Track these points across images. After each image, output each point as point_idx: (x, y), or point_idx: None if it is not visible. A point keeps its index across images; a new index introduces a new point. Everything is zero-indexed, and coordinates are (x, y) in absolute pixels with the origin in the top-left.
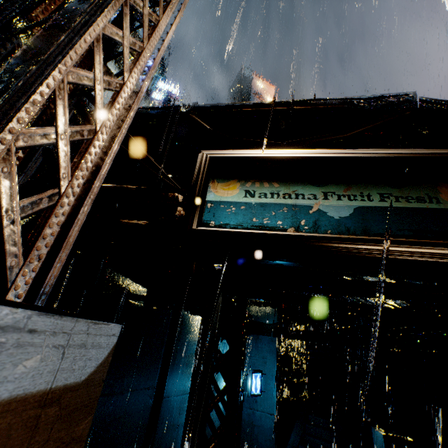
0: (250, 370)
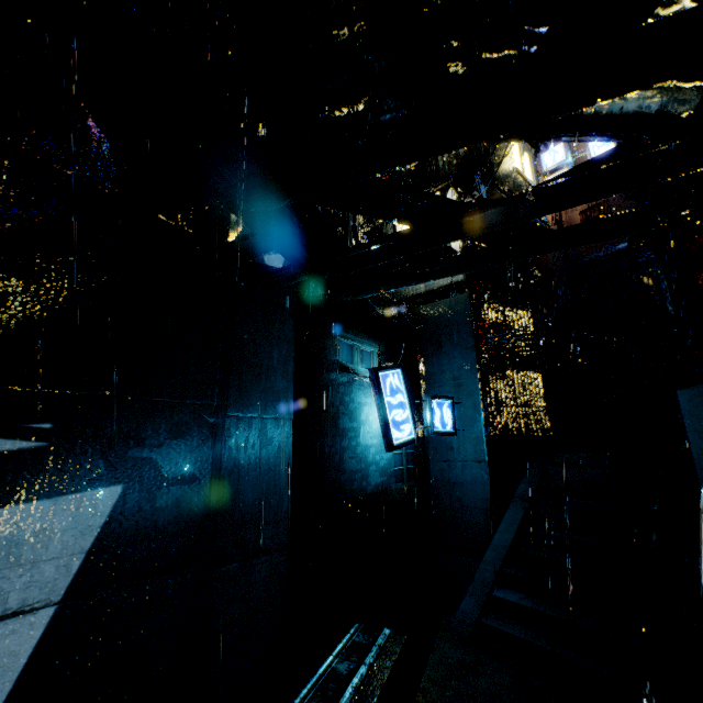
0: (427, 394)
